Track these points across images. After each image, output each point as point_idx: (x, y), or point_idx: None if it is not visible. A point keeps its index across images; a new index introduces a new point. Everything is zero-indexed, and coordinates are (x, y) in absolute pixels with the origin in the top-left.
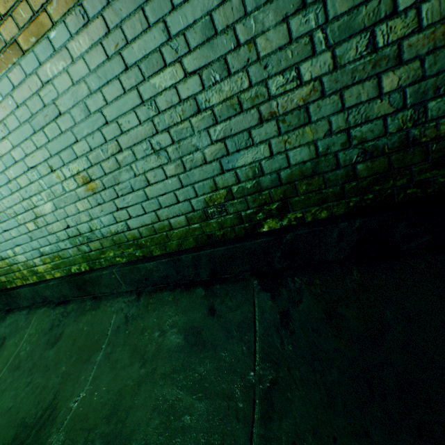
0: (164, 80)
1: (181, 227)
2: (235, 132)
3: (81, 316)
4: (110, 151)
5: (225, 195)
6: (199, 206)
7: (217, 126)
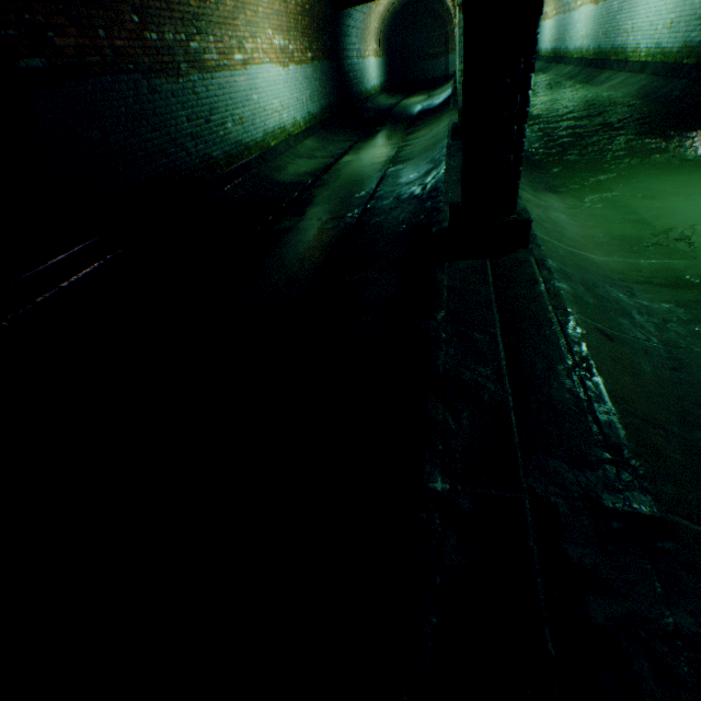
0: (695, 2)
1: (673, 54)
2: (694, 26)
3: (632, 78)
4: (679, 16)
5: (684, 47)
6: (679, 48)
7: (694, 23)
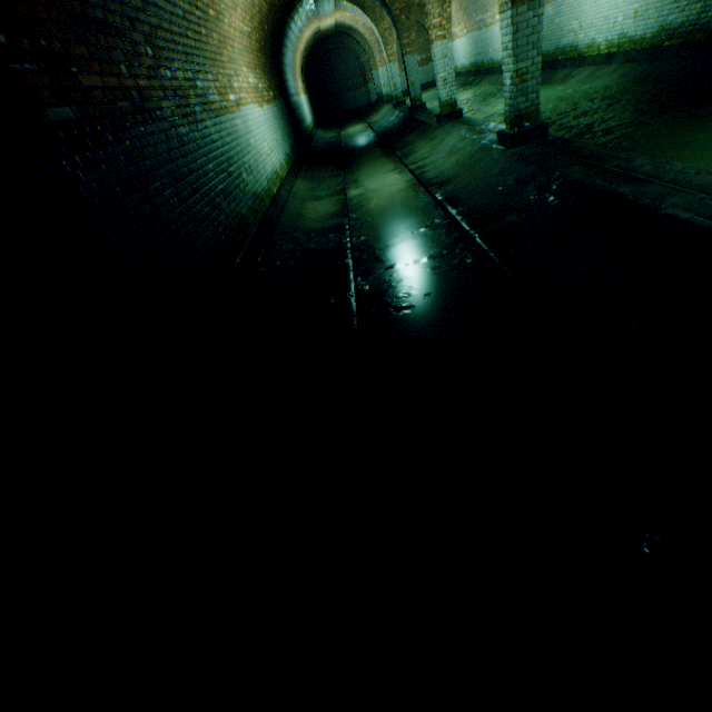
0: None
1: (647, 40)
2: (671, 10)
3: (602, 70)
4: (646, 5)
5: (661, 31)
6: (654, 33)
7: (668, 7)
